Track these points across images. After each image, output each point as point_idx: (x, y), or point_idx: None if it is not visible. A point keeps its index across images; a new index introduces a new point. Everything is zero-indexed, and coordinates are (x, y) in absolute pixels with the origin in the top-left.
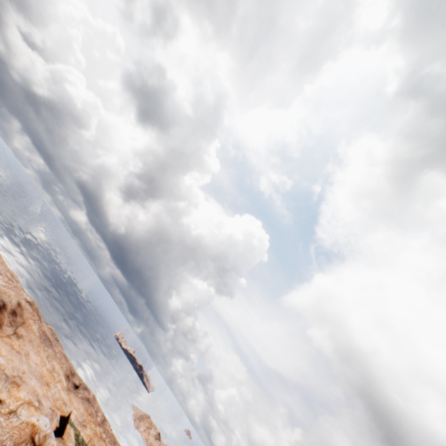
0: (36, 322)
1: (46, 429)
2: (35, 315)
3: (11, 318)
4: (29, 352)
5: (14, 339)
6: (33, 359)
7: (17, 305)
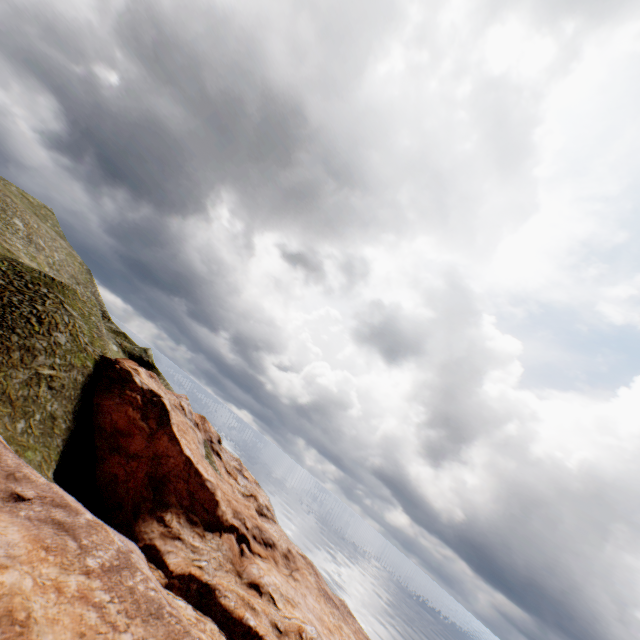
0: (312, 575)
1: (312, 633)
2: (309, 568)
3: (285, 560)
4: (306, 594)
5: (290, 579)
6: (310, 601)
7: (287, 550)
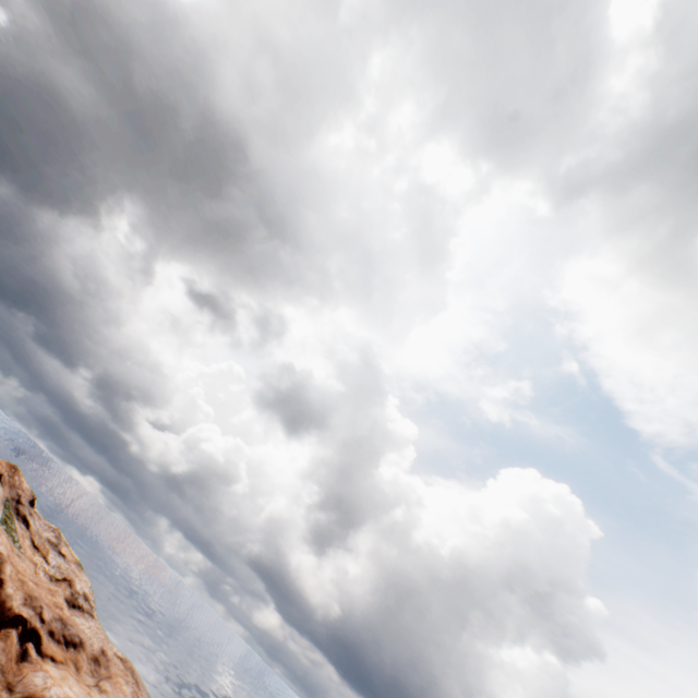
0: (130, 684)
1: None
2: (128, 675)
3: (93, 665)
4: None
5: (95, 691)
6: None
7: (100, 652)
